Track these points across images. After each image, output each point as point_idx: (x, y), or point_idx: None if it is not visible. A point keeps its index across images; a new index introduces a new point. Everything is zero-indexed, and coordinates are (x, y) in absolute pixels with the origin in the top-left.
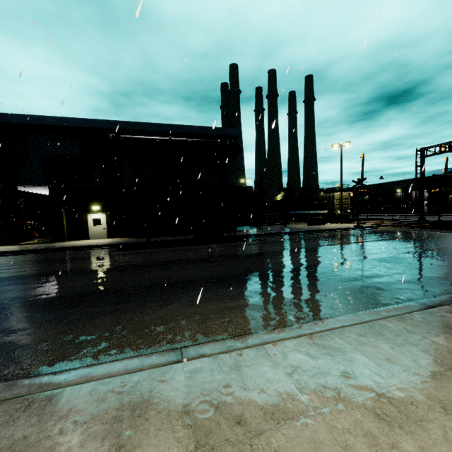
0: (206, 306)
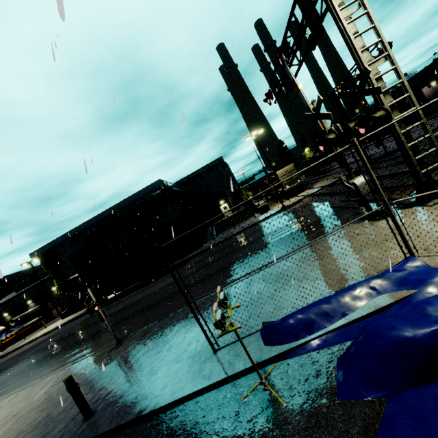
0: (48, 367)
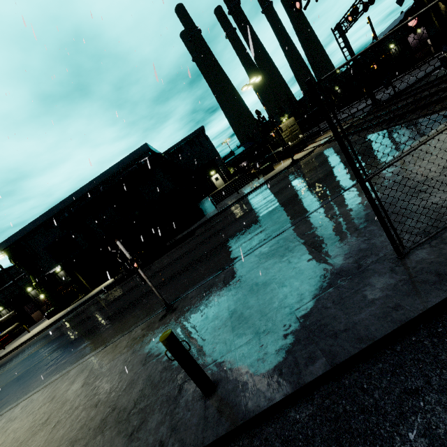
0: (60, 363)
